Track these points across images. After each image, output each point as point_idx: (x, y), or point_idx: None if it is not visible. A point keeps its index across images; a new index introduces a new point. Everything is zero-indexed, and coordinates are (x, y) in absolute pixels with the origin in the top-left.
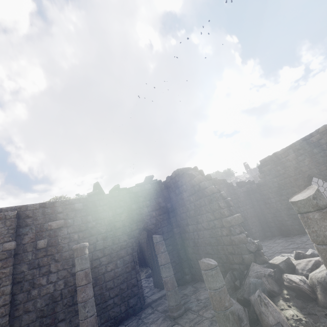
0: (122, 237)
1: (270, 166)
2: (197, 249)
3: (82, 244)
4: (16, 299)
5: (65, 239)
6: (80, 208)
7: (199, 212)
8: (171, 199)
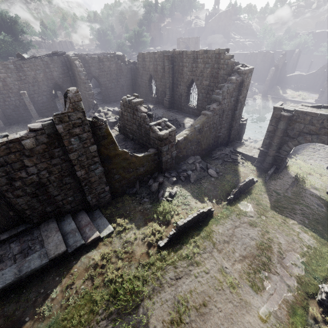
0: (43, 86)
1: (141, 59)
2: (82, 98)
3: (24, 92)
4: (0, 104)
5: (11, 84)
6: (13, 68)
7: (81, 84)
8: (71, 69)
